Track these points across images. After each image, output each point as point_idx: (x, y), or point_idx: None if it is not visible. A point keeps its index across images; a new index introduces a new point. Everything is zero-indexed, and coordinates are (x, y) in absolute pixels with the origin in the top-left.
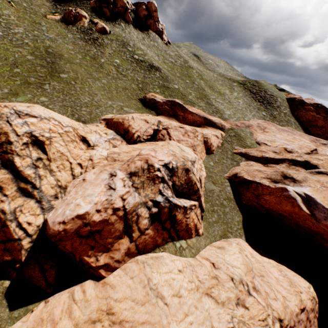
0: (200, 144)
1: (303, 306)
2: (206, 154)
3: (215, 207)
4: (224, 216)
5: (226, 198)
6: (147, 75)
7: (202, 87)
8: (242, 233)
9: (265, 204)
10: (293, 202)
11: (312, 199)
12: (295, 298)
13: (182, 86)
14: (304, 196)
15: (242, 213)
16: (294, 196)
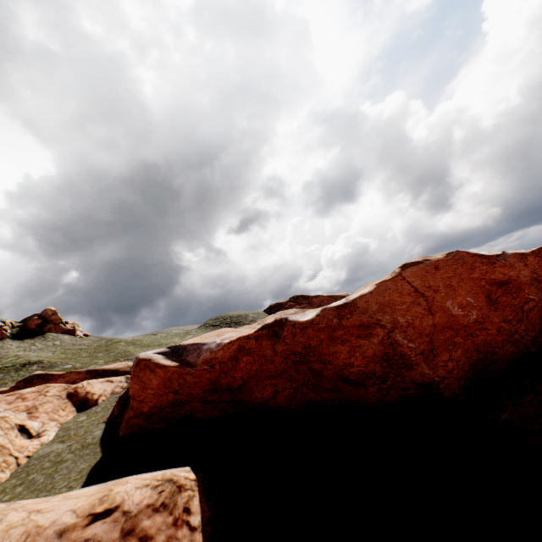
0: (51, 400)
1: (111, 505)
2: (80, 412)
3: (33, 475)
4: (50, 477)
5: (80, 447)
6: (11, 375)
7: (127, 350)
8: (79, 483)
9: (142, 405)
10: (147, 364)
11: (179, 346)
12: (88, 498)
13: (85, 362)
14: (169, 349)
15: (106, 451)
16: (148, 356)
